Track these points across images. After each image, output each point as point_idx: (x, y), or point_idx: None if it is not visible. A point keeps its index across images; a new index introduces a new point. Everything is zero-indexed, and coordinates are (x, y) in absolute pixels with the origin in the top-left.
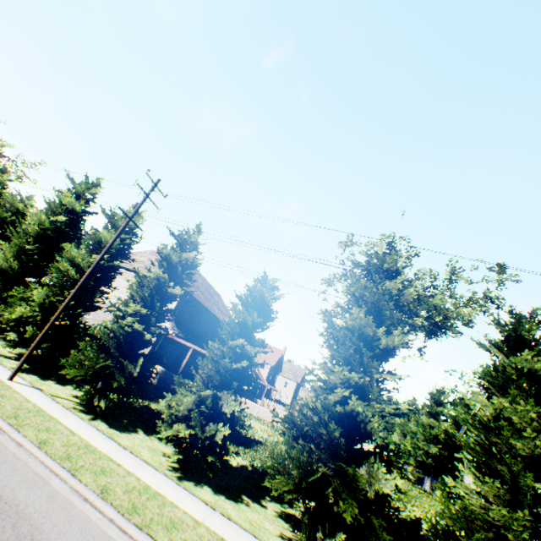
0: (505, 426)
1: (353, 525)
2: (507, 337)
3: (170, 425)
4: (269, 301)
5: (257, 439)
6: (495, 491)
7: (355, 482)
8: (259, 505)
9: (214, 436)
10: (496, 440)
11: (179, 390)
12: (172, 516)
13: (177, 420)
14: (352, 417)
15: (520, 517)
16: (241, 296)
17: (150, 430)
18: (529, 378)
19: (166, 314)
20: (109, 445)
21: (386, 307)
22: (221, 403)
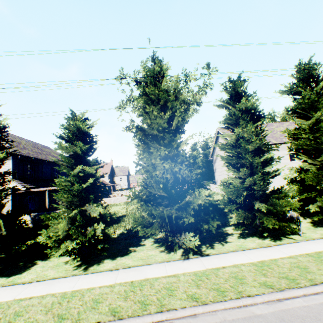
0: (242, 141)
1: (192, 225)
2: (231, 96)
3: (58, 247)
4: (86, 130)
5: (121, 215)
6: (244, 173)
7: (188, 206)
8: (141, 246)
9: (95, 234)
10: (240, 150)
11: (51, 223)
12: (93, 297)
13: (62, 240)
14: (173, 175)
15: (257, 178)
16: (61, 136)
17: (47, 256)
18: (245, 113)
19: (2, 179)
20: (14, 291)
21: (168, 101)
22: (88, 213)
